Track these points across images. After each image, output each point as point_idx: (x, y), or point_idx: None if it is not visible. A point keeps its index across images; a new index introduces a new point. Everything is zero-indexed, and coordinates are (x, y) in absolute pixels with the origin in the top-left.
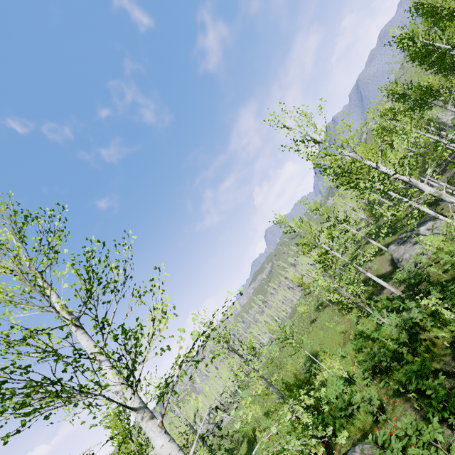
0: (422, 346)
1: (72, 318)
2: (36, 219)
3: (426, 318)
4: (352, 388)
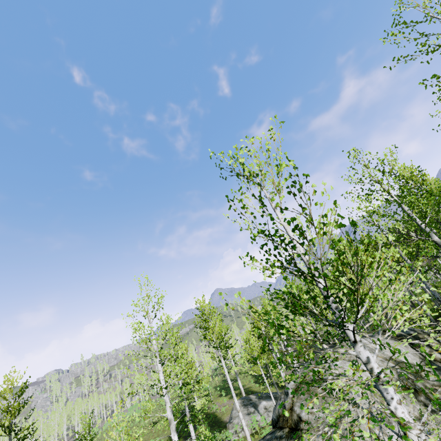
0: None
1: None
2: None
3: None
4: None
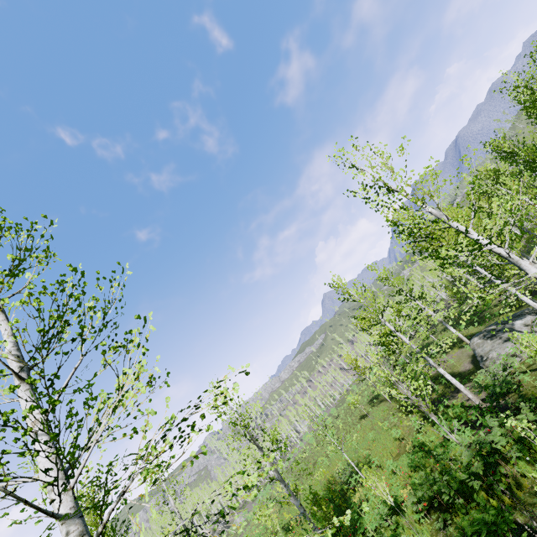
0: (502, 484)
1: (19, 367)
2: (9, 230)
3: (512, 444)
4: (399, 521)
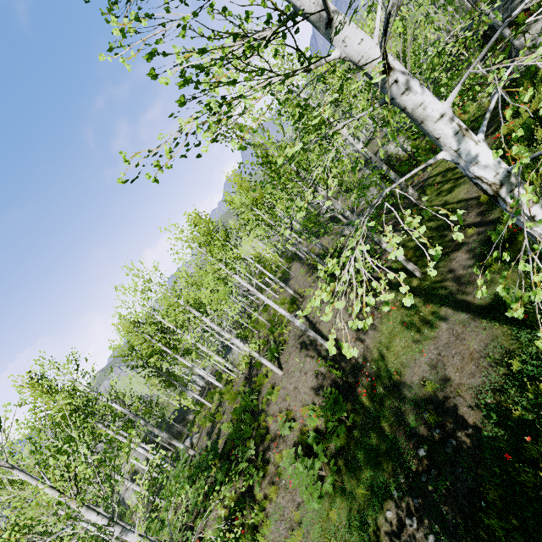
0: None
1: None
2: None
3: None
4: None
